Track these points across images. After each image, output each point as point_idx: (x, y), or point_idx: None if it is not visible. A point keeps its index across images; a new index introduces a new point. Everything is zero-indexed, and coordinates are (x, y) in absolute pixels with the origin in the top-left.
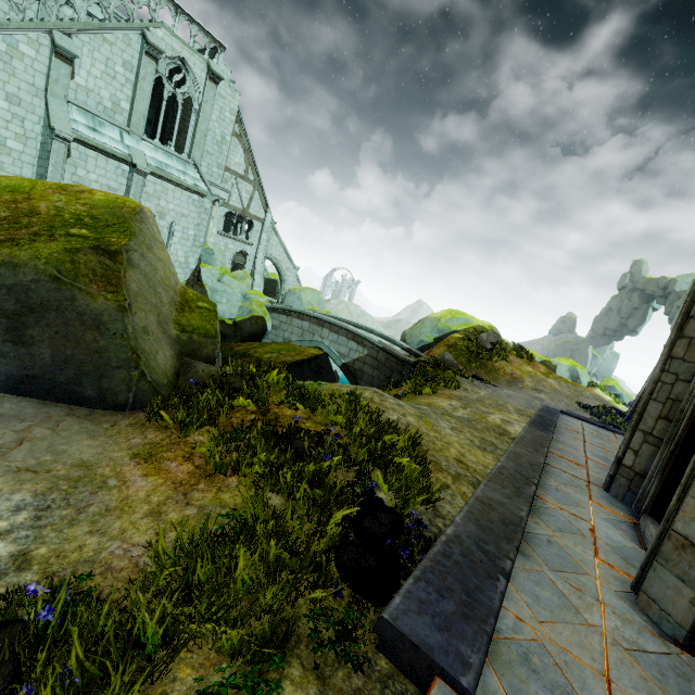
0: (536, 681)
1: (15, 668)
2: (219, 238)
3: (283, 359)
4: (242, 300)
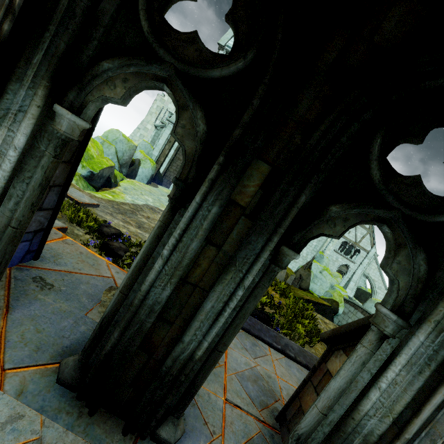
0: (250, 344)
1: None
2: (334, 253)
3: (304, 296)
4: (330, 288)
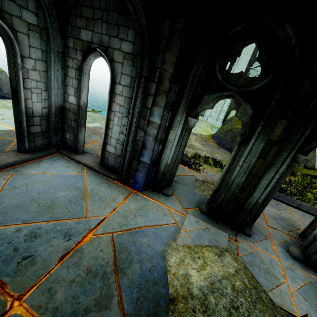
0: (274, 204)
1: (214, 160)
2: None
3: (310, 174)
4: None
